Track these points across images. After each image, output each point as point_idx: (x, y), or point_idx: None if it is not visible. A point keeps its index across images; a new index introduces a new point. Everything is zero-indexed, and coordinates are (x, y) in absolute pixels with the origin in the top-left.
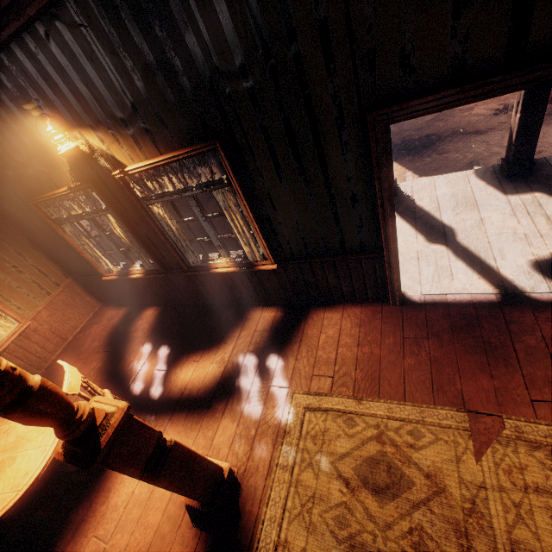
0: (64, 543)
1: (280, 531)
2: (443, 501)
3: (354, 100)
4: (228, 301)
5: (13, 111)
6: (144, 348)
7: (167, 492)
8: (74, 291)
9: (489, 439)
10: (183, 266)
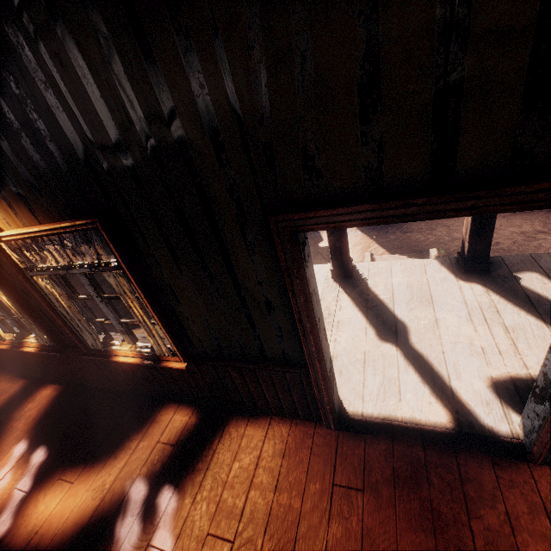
0: None
1: None
2: None
3: (255, 197)
4: (140, 391)
5: None
6: (15, 449)
7: None
8: None
9: None
10: (81, 348)
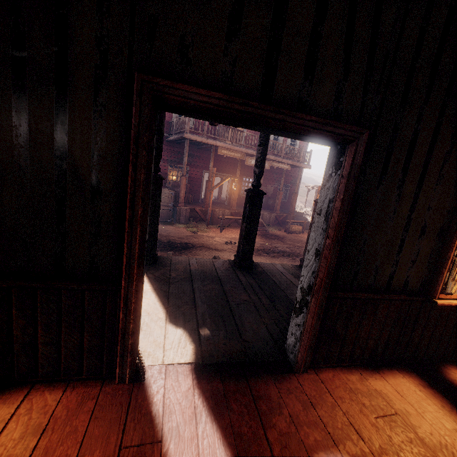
0: None
1: None
2: None
3: (125, 58)
4: None
5: None
6: None
7: None
8: None
9: None
10: None
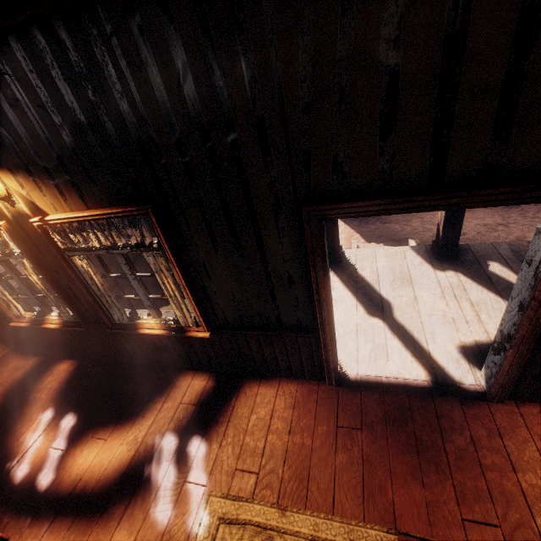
0: None
1: None
2: None
3: (291, 192)
4: (157, 362)
5: None
6: (44, 415)
7: None
8: None
9: None
10: (106, 322)
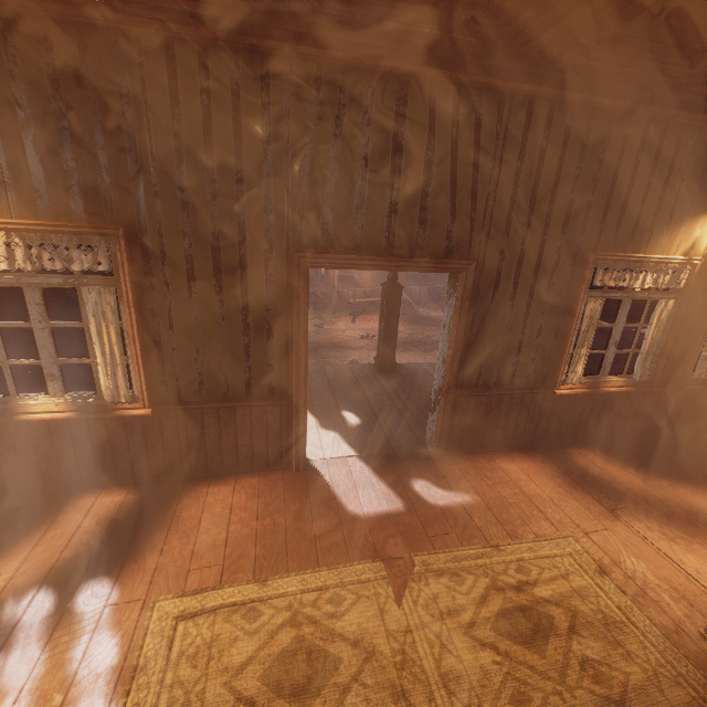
0: None
1: None
2: (375, 665)
3: (284, 240)
4: (24, 486)
5: None
6: None
7: None
8: None
9: (405, 580)
10: None
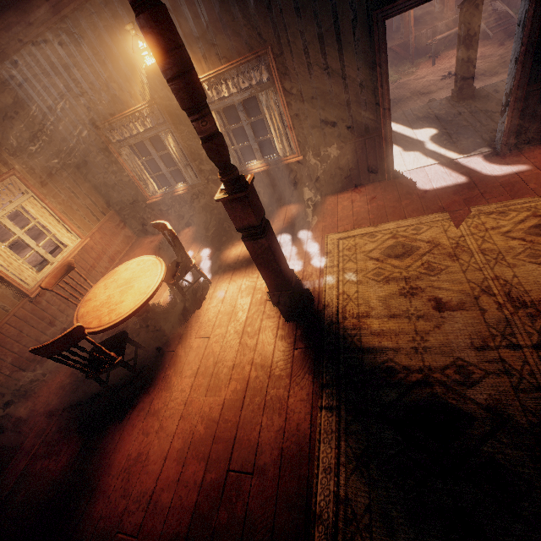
0: (174, 346)
1: (338, 290)
2: (440, 248)
3: (364, 5)
4: None
5: (104, 39)
6: (192, 248)
7: (247, 302)
8: (116, 221)
9: (463, 218)
10: None
